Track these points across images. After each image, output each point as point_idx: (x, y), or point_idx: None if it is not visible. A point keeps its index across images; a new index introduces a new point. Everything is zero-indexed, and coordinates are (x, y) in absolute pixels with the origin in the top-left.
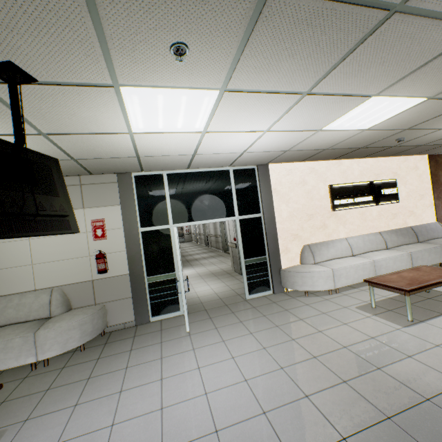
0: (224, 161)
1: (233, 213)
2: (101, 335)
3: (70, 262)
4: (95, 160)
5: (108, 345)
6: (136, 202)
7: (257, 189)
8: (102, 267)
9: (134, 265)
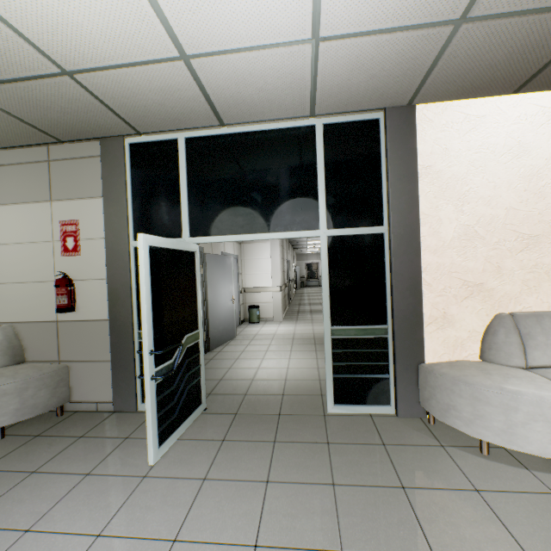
0: (289, 94)
1: (314, 223)
2: (57, 414)
3: (30, 288)
4: (2, 90)
5: (32, 442)
6: (129, 192)
7: (379, 169)
8: (62, 302)
9: (117, 306)
